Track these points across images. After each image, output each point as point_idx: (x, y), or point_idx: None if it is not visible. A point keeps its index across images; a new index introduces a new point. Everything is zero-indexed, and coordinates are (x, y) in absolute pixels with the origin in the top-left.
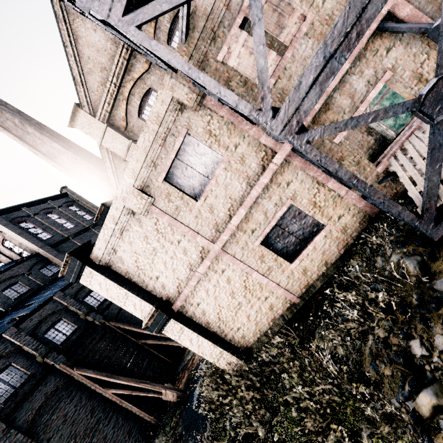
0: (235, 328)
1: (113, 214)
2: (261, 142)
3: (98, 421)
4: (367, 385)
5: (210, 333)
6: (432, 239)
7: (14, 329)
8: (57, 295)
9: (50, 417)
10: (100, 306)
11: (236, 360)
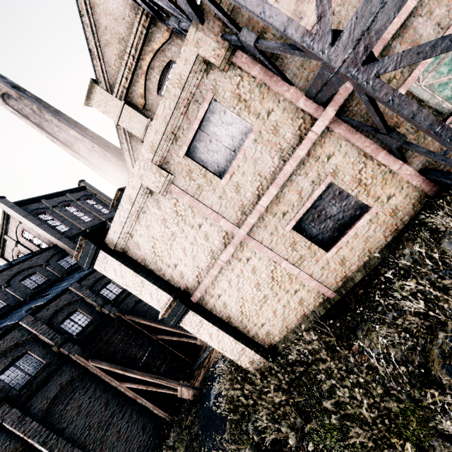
0: (259, 324)
1: (129, 194)
2: (299, 107)
3: (112, 415)
4: (440, 392)
5: (231, 328)
6: None
7: (31, 318)
8: (73, 286)
9: (64, 407)
10: (115, 299)
11: (259, 358)
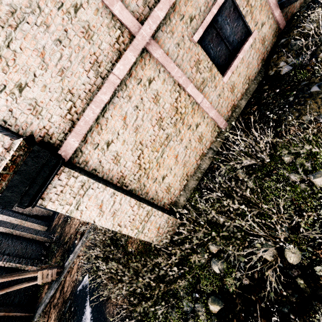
0: (160, 177)
1: None
2: None
3: None
4: None
5: (127, 192)
6: None
7: None
8: None
9: None
10: None
11: (167, 219)
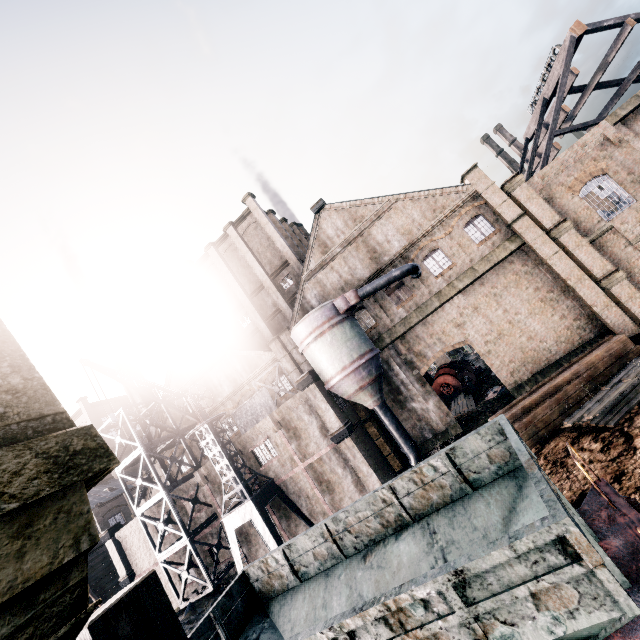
0: None
1: (131, 523)
2: None
3: None
4: None
5: None
6: (180, 607)
7: None
8: (94, 510)
9: None
10: None
11: None
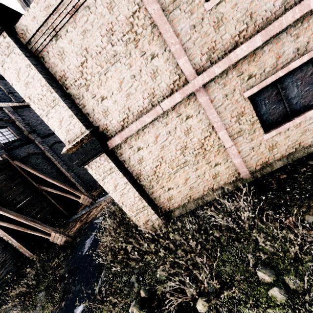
0: (167, 187)
1: None
2: None
3: None
4: None
5: (138, 185)
6: None
7: None
8: None
9: None
10: (7, 143)
11: (156, 219)
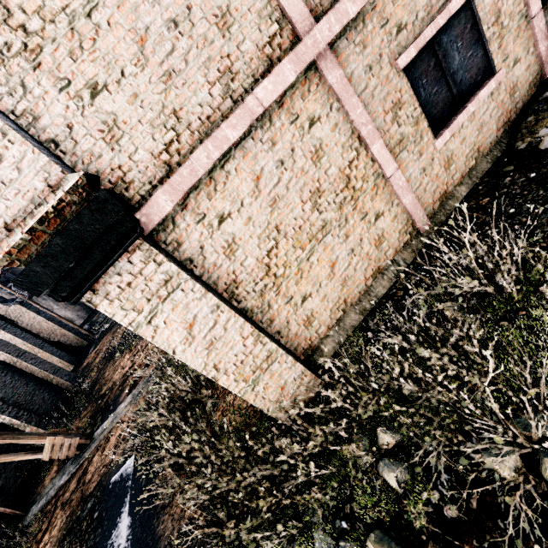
0: (299, 297)
1: None
2: None
3: None
4: None
5: (239, 311)
6: None
7: None
8: None
9: None
10: None
11: (301, 373)
